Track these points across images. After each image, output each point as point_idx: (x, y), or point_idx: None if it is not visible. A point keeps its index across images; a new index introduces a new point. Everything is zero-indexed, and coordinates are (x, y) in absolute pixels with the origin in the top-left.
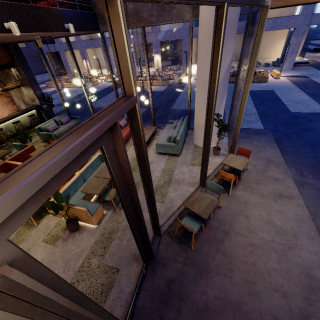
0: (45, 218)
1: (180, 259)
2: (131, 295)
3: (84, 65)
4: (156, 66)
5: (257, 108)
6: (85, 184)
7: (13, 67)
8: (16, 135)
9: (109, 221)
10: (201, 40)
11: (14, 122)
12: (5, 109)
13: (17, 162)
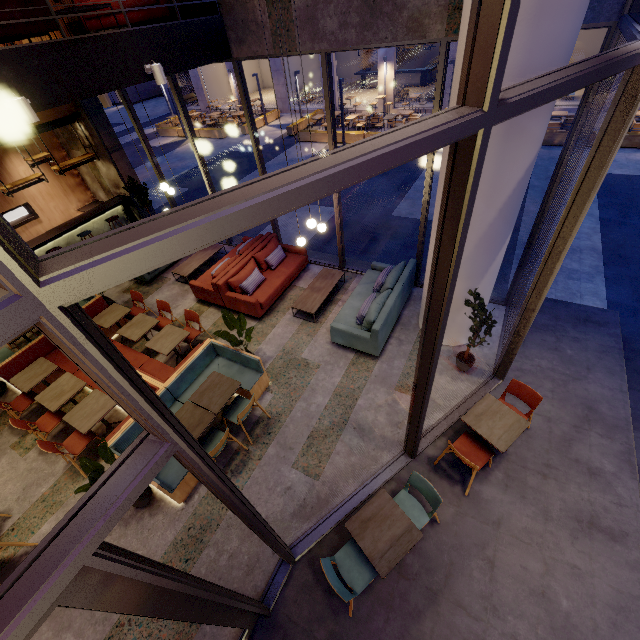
0: (101, 462)
1: (319, 633)
2: None
3: (231, 86)
4: (381, 91)
5: (605, 233)
6: (175, 407)
7: (78, 121)
8: None
9: (207, 500)
10: None
11: (81, 234)
12: (71, 200)
13: None
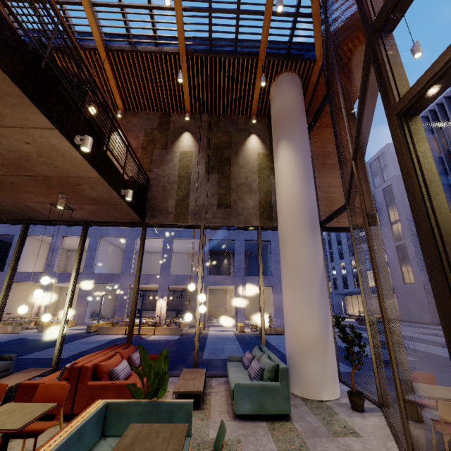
0: None
1: None
2: None
3: (35, 304)
4: (158, 313)
5: None
6: None
7: None
8: None
9: None
10: (288, 230)
11: None
12: None
13: None
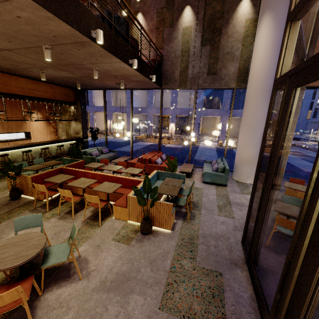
0: (107, 220)
1: None
2: (254, 301)
3: (108, 124)
4: (170, 131)
5: None
6: None
7: (74, 105)
8: (53, 158)
9: (184, 228)
10: (251, 96)
11: (58, 145)
12: (47, 137)
13: (74, 168)
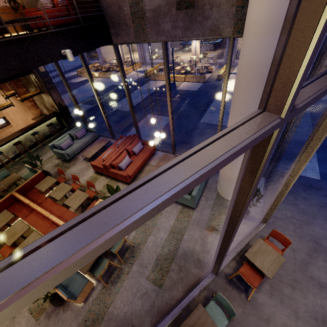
0: None
1: None
2: None
3: None
4: (193, 53)
5: None
6: None
7: (31, 73)
8: (36, 144)
9: (97, 301)
10: (240, 81)
11: (32, 133)
12: (28, 114)
13: (21, 197)
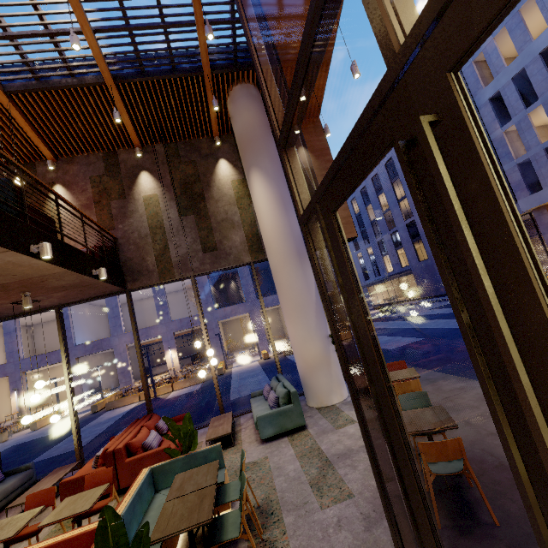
0: None
1: None
2: None
3: (12, 402)
4: (170, 366)
5: None
6: None
7: None
8: None
9: None
10: (278, 265)
11: None
12: None
13: None
